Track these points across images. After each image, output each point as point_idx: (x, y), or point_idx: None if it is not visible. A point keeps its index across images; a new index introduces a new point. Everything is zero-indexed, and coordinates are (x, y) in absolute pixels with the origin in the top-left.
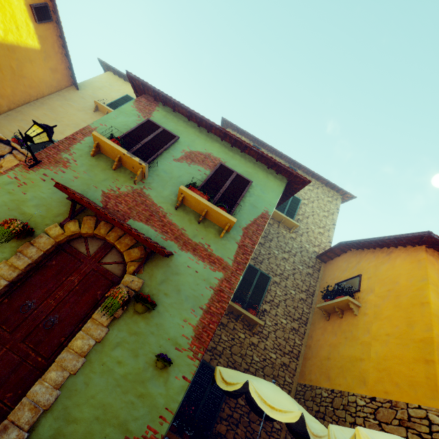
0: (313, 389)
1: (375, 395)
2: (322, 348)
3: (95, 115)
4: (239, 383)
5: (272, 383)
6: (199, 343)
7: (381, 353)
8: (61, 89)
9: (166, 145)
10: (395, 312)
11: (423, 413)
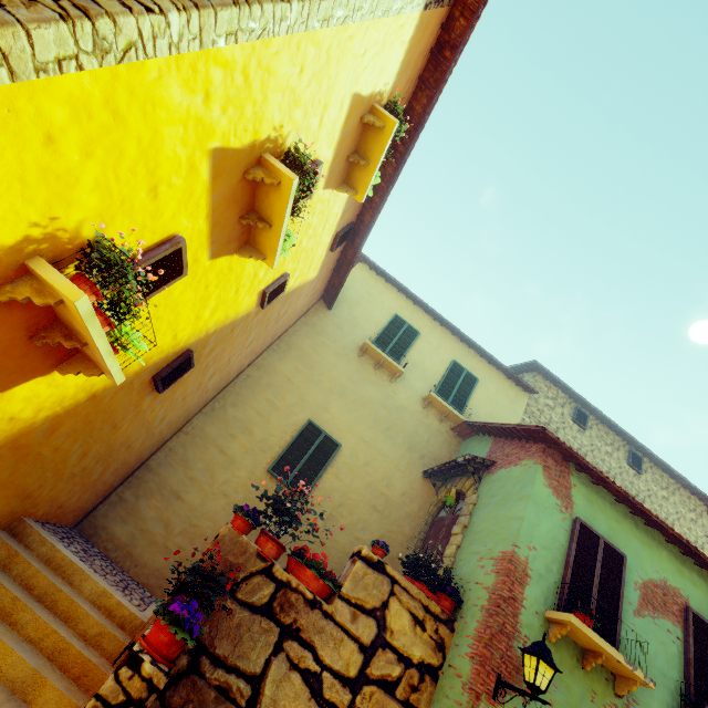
0: None
1: None
2: None
3: (362, 363)
4: None
5: None
6: None
7: None
8: (306, 309)
9: (619, 582)
10: None
11: None
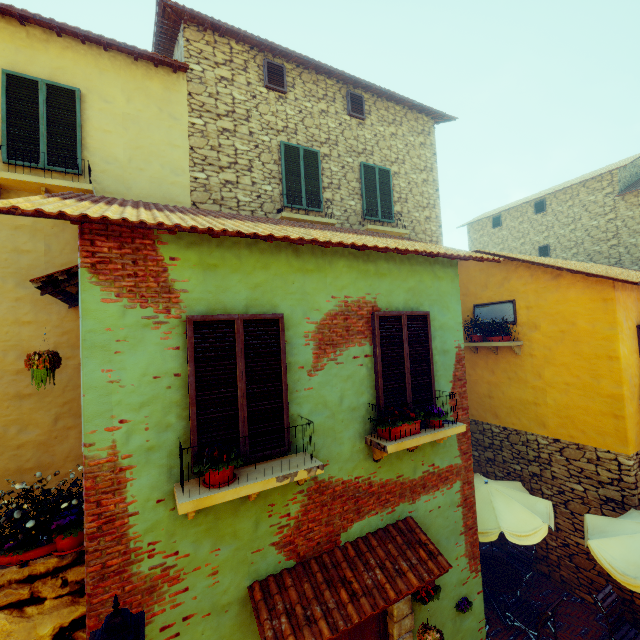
0: (478, 424)
1: (559, 438)
2: (477, 385)
3: None
4: (490, 533)
5: (489, 487)
6: (474, 561)
7: (560, 401)
8: None
9: (279, 358)
10: (574, 361)
11: (612, 457)
